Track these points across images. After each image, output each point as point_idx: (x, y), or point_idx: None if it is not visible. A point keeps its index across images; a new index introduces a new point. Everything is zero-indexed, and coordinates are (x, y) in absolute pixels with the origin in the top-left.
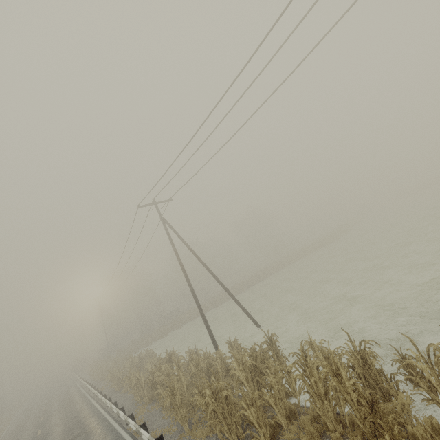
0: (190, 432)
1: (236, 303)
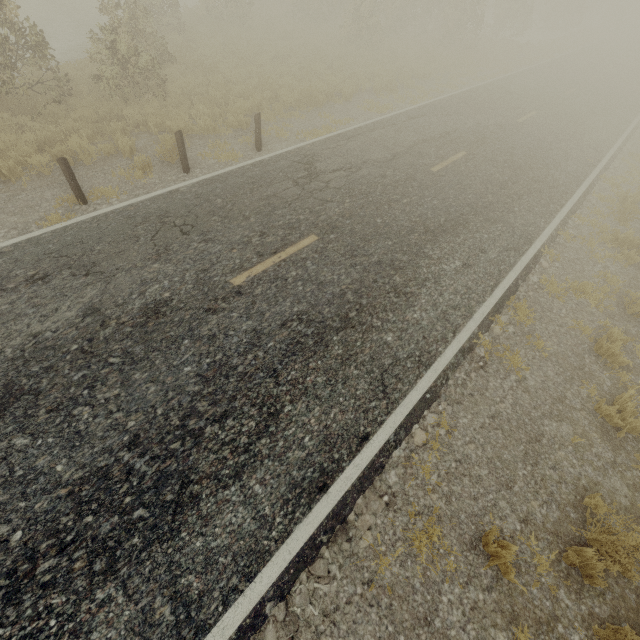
0: None
1: None
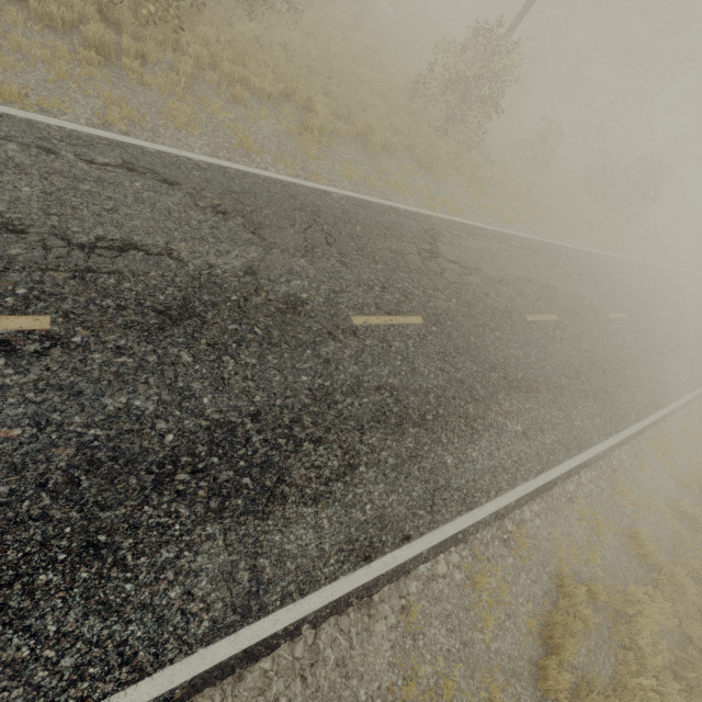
0: None
1: None
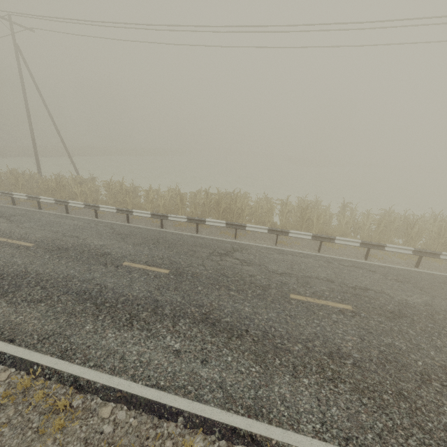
0: (27, 200)
1: (69, 157)
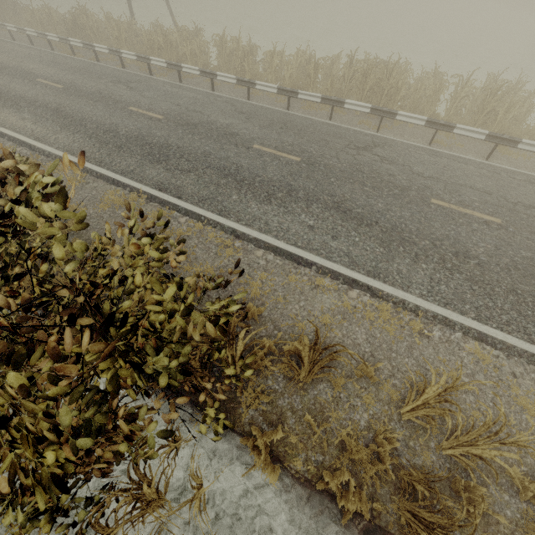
0: (133, 62)
1: None
